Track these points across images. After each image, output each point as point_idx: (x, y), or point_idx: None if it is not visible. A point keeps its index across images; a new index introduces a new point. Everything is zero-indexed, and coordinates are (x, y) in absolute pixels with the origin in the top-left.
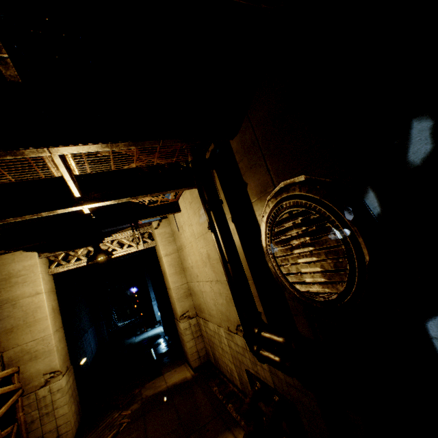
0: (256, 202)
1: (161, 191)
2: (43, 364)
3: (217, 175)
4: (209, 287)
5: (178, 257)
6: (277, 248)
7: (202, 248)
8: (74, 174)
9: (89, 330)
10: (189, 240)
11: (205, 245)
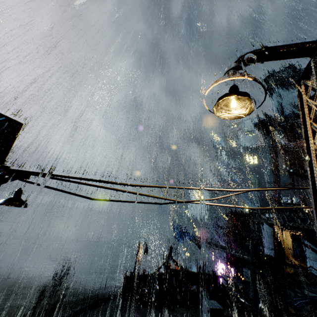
0: None
1: None
2: (288, 246)
3: None
4: None
5: None
6: None
7: None
8: None
9: (297, 249)
10: None
11: None
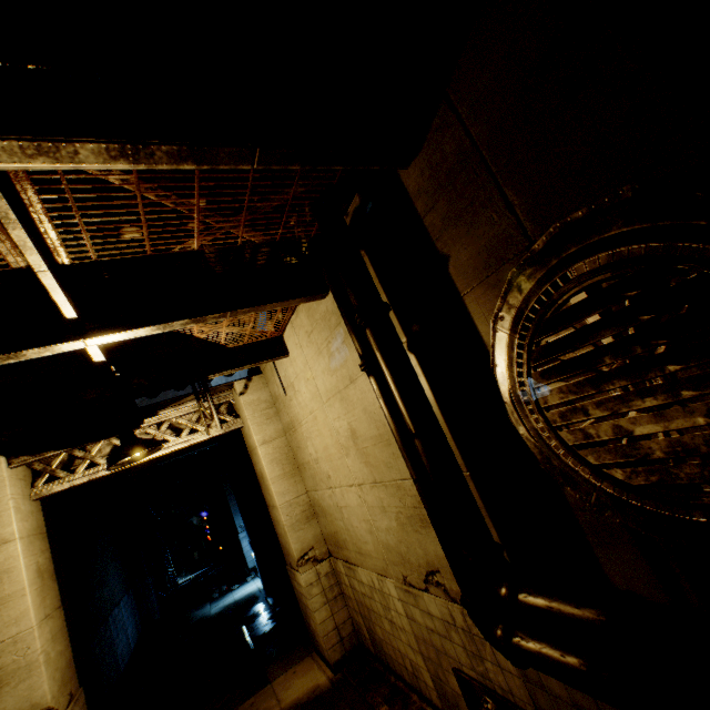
0: (474, 292)
1: (254, 306)
2: (14, 697)
3: (371, 259)
4: (357, 497)
5: (286, 445)
6: (548, 387)
7: (339, 420)
8: (58, 262)
9: (123, 599)
10: (309, 408)
11: (345, 412)
